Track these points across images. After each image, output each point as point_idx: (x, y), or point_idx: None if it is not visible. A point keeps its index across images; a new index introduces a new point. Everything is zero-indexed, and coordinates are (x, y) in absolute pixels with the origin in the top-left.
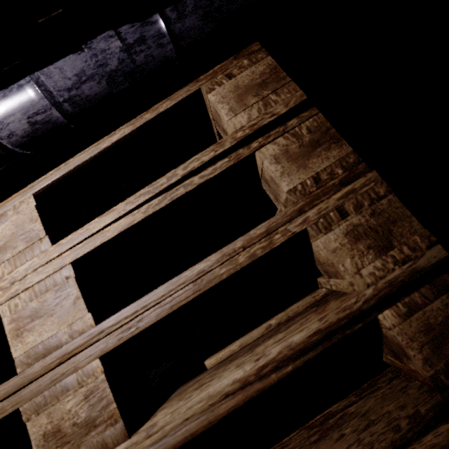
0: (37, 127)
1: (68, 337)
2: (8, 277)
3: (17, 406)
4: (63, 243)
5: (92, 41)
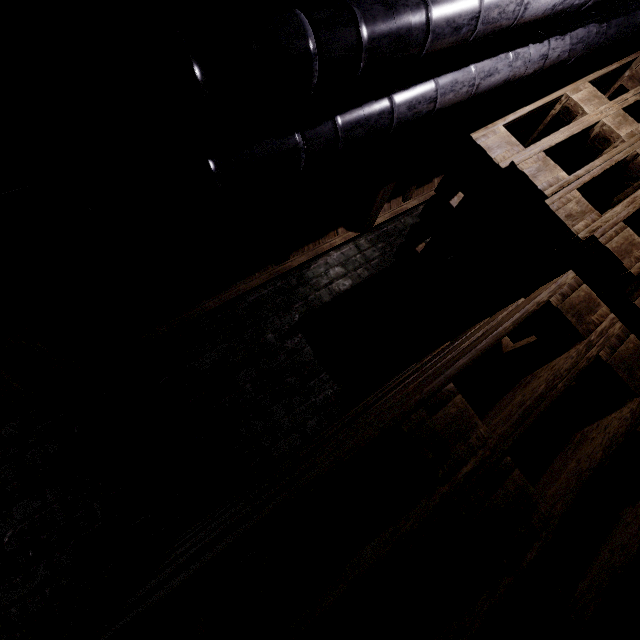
0: (555, 59)
1: (637, 132)
2: (597, 110)
3: (634, 150)
4: (615, 101)
5: (589, 25)
